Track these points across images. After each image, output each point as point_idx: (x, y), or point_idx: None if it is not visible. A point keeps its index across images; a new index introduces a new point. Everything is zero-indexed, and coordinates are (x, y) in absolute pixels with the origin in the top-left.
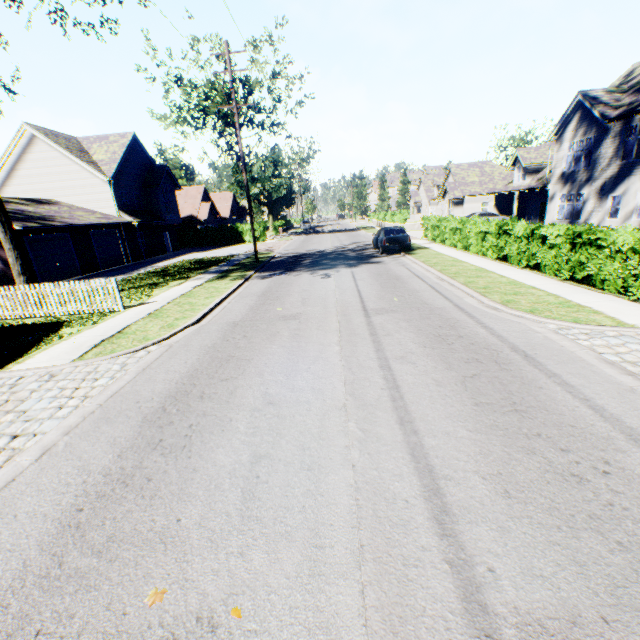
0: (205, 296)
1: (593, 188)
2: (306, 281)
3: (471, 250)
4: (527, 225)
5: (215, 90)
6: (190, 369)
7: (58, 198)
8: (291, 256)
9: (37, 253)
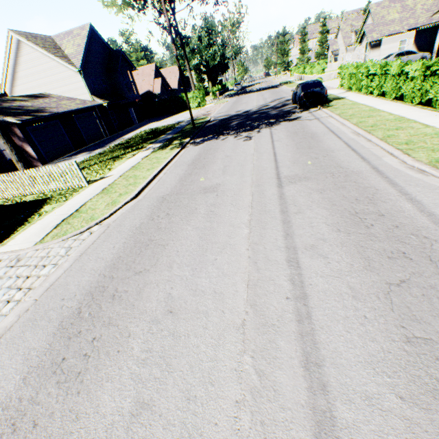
0: (147, 168)
1: None
2: (230, 145)
3: (389, 96)
4: None
5: None
6: (114, 256)
7: (49, 91)
8: (222, 119)
9: (39, 139)
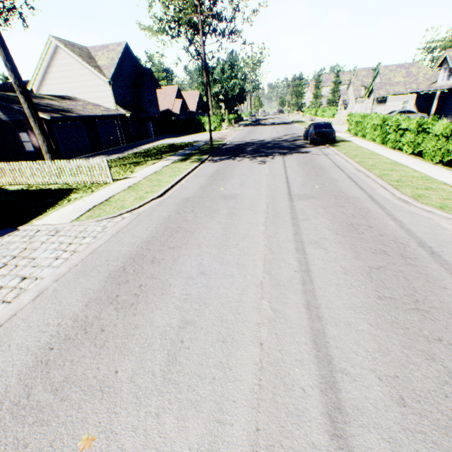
0: (170, 175)
1: None
2: (246, 166)
3: (388, 144)
4: (448, 124)
5: (187, 2)
6: (149, 236)
7: (76, 95)
8: (238, 144)
9: (62, 136)
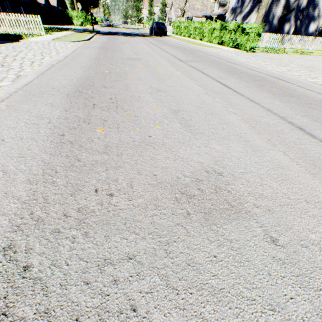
0: (82, 36)
1: (241, 17)
2: (124, 38)
3: (191, 37)
4: (210, 22)
5: None
6: (101, 46)
7: None
8: (109, 32)
9: None
